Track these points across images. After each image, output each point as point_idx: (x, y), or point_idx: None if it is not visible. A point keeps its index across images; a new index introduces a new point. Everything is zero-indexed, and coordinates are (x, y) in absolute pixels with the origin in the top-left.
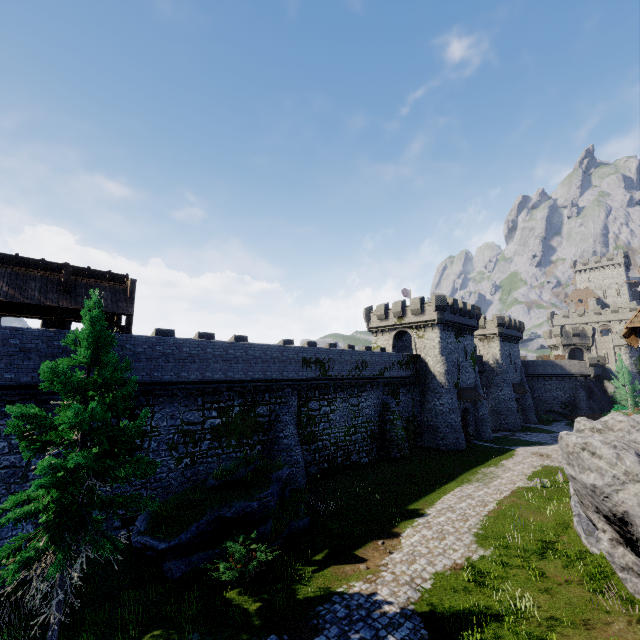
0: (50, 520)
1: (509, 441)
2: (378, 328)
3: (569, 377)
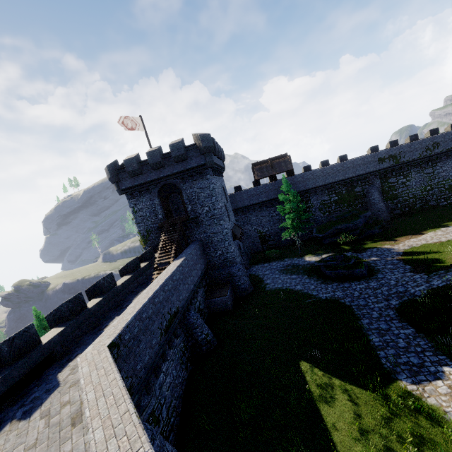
0: (291, 227)
1: None
2: None
3: None
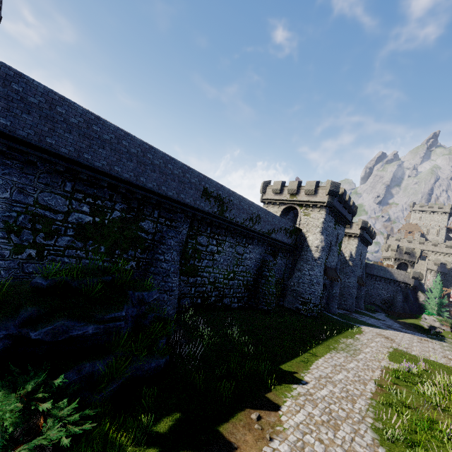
0: None
1: (351, 318)
2: (271, 200)
3: (394, 282)
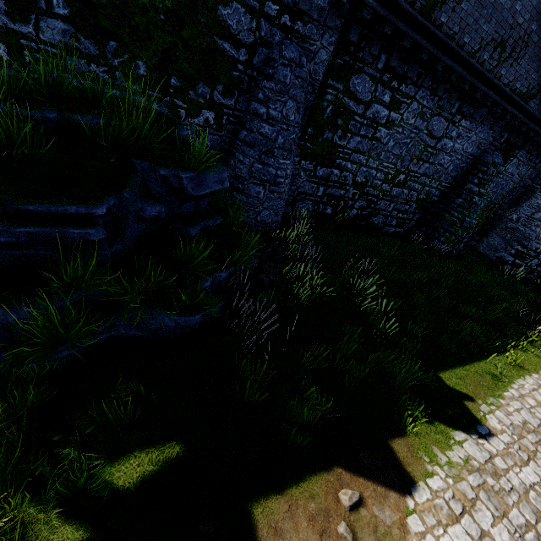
0: None
1: None
2: None
3: None
